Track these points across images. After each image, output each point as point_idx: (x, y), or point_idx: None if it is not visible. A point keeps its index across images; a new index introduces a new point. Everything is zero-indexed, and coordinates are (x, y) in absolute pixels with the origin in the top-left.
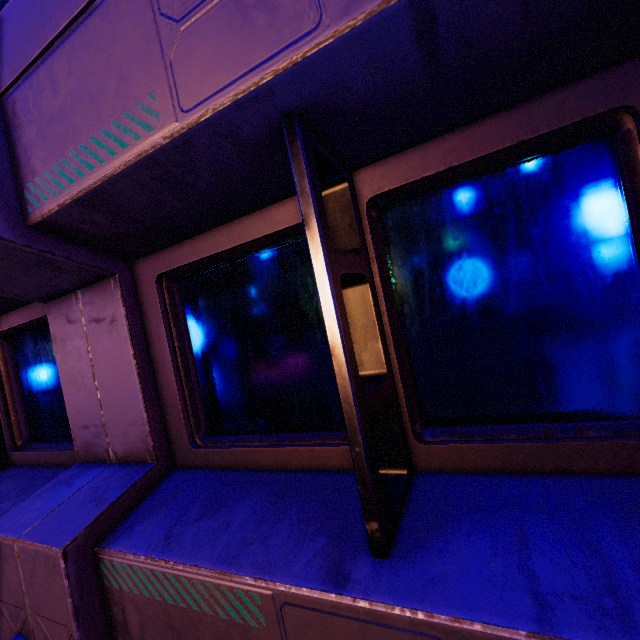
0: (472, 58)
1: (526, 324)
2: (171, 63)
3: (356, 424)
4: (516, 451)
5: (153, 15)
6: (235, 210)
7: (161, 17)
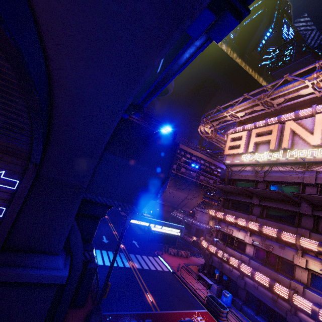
0: None
1: None
2: None
3: None
4: None
5: None
6: None
7: None
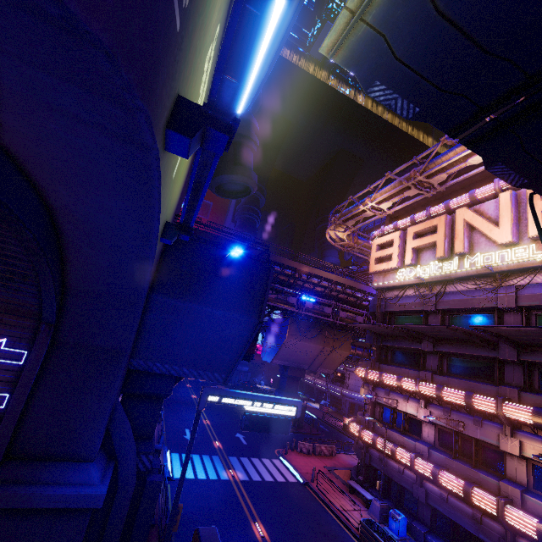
0: None
1: None
2: None
3: None
4: None
5: None
6: None
7: None
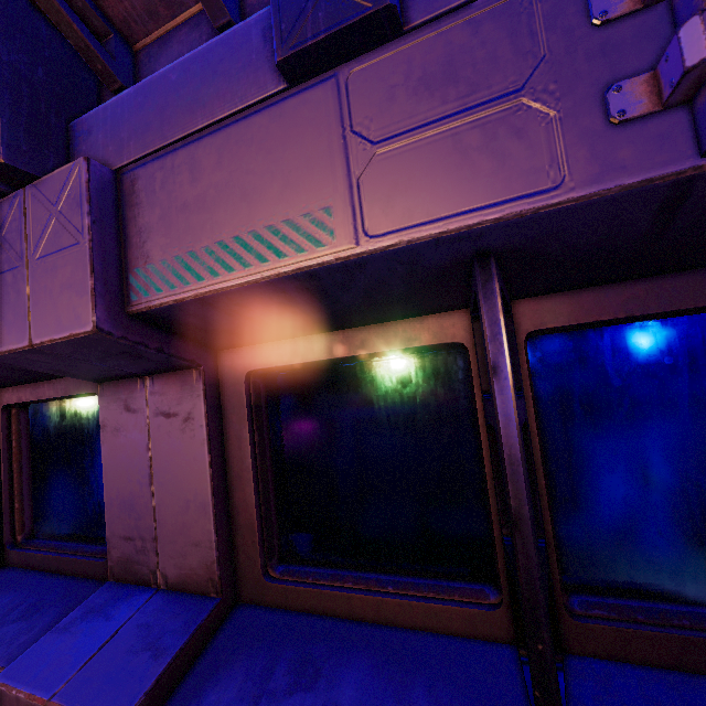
0: (698, 229)
1: (698, 490)
2: (358, 183)
3: (541, 616)
4: (698, 647)
5: (342, 130)
6: (364, 319)
7: (352, 134)
